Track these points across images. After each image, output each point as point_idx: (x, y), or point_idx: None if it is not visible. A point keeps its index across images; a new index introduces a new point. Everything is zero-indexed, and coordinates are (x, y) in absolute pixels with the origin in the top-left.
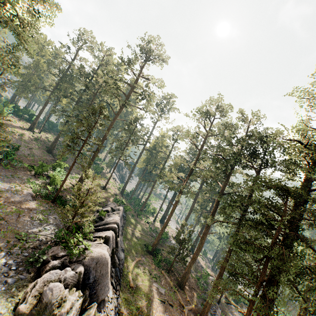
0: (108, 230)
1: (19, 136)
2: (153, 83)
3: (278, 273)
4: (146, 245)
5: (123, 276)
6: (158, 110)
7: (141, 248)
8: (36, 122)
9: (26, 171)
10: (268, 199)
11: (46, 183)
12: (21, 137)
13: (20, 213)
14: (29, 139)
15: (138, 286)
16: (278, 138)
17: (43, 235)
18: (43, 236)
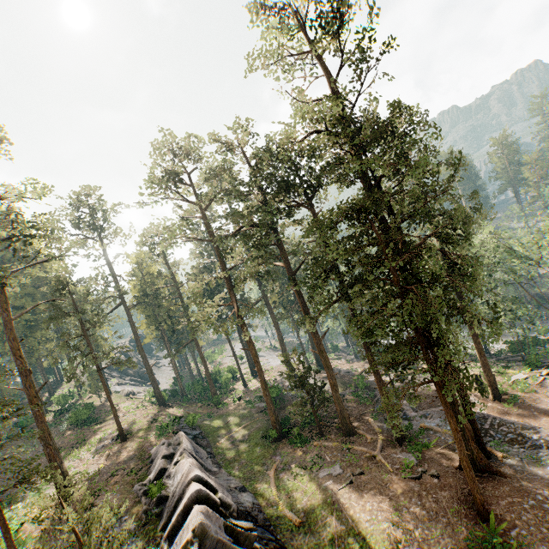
0: (191, 509)
1: None
2: (20, 198)
3: (433, 322)
4: (265, 434)
5: (275, 526)
6: (88, 230)
7: (262, 447)
8: None
9: None
10: (349, 237)
11: None
12: None
13: None
14: None
15: (306, 508)
16: (292, 144)
17: None
18: None
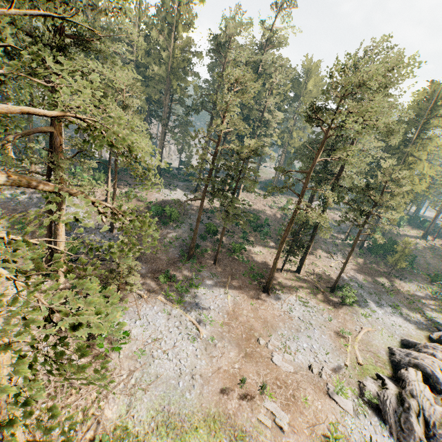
0: None
1: (413, 246)
2: None
3: None
4: None
5: None
6: None
7: None
8: (428, 230)
9: (422, 278)
10: None
11: (440, 291)
12: (415, 247)
13: (422, 303)
14: (422, 249)
15: None
16: None
17: (439, 320)
18: (438, 321)
